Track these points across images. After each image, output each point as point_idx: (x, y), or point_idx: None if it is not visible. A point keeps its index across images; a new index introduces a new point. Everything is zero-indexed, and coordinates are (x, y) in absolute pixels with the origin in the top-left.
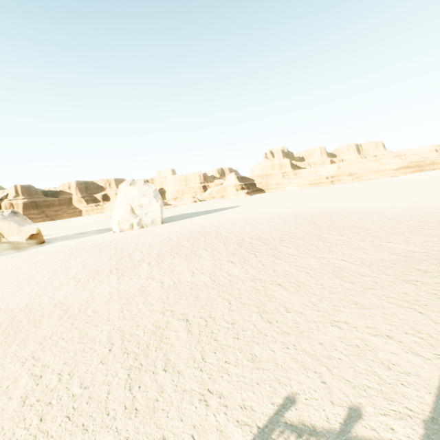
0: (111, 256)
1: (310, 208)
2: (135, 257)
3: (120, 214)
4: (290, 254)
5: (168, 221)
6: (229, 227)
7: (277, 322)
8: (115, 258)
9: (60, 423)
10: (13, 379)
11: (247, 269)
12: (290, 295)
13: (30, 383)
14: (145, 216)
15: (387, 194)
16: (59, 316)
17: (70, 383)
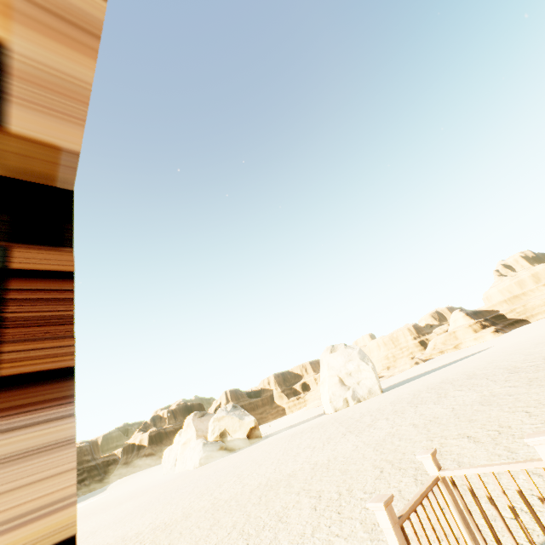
0: (337, 426)
1: None
2: (366, 419)
3: (329, 388)
4: None
5: (389, 389)
6: (485, 366)
7: None
8: (342, 426)
9: (359, 511)
10: (295, 501)
11: (539, 384)
12: None
13: (312, 500)
14: (358, 385)
15: None
16: (310, 467)
17: (352, 493)
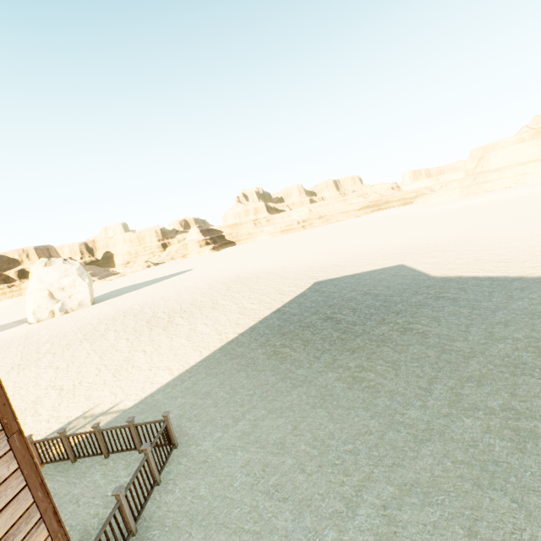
0: (17, 353)
1: (247, 269)
2: (43, 350)
3: (35, 301)
4: (178, 324)
5: (101, 300)
6: (157, 302)
7: (120, 376)
8: (21, 354)
9: None
10: None
11: (133, 343)
12: (144, 357)
13: None
14: (69, 299)
15: (320, 245)
16: None
17: None
